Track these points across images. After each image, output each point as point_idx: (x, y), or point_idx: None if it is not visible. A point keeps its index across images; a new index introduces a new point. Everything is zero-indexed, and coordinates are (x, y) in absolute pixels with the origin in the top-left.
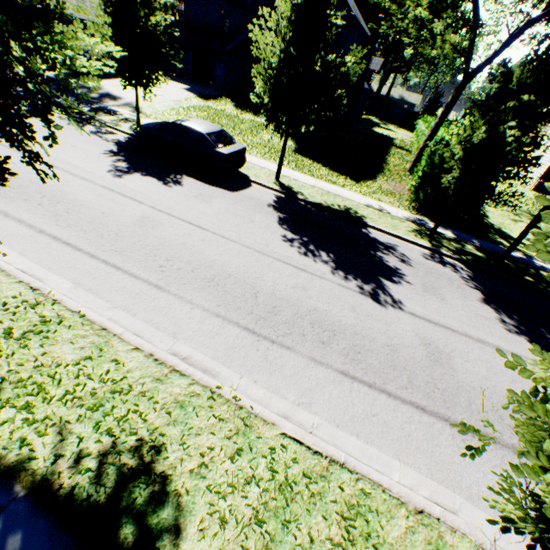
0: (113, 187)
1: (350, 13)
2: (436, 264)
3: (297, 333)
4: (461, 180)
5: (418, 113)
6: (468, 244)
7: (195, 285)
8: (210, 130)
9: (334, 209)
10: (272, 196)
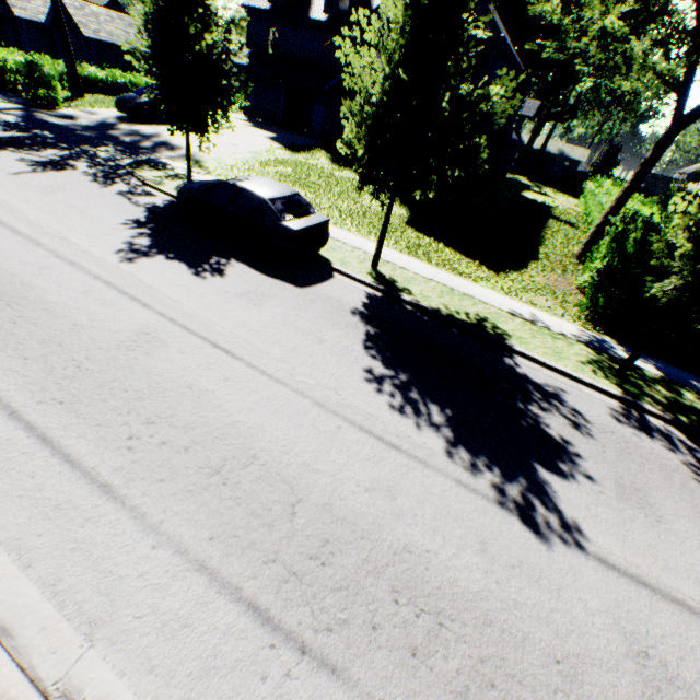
0: (111, 278)
1: (497, 35)
2: (635, 431)
3: (361, 619)
4: (690, 291)
5: (587, 173)
6: (687, 389)
7: (180, 484)
8: (277, 193)
9: (459, 319)
10: (363, 295)
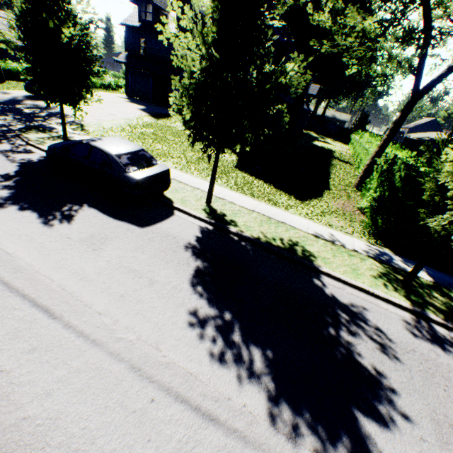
0: None
1: (290, 39)
2: (430, 345)
3: None
4: None
5: (352, 129)
6: None
7: None
8: (123, 150)
9: (276, 246)
10: (197, 229)
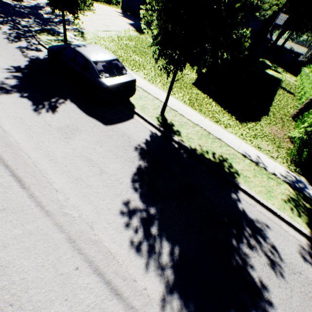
0: None
1: None
2: None
3: None
4: None
5: (305, 62)
6: None
7: None
8: (100, 58)
9: (207, 158)
10: (148, 133)
